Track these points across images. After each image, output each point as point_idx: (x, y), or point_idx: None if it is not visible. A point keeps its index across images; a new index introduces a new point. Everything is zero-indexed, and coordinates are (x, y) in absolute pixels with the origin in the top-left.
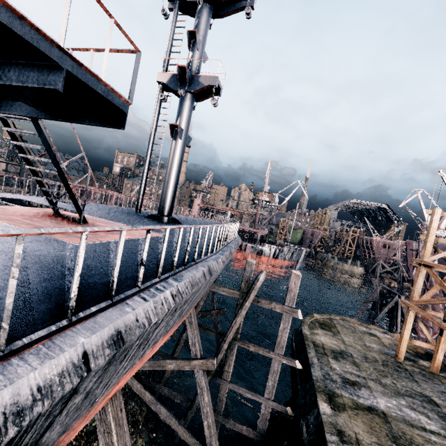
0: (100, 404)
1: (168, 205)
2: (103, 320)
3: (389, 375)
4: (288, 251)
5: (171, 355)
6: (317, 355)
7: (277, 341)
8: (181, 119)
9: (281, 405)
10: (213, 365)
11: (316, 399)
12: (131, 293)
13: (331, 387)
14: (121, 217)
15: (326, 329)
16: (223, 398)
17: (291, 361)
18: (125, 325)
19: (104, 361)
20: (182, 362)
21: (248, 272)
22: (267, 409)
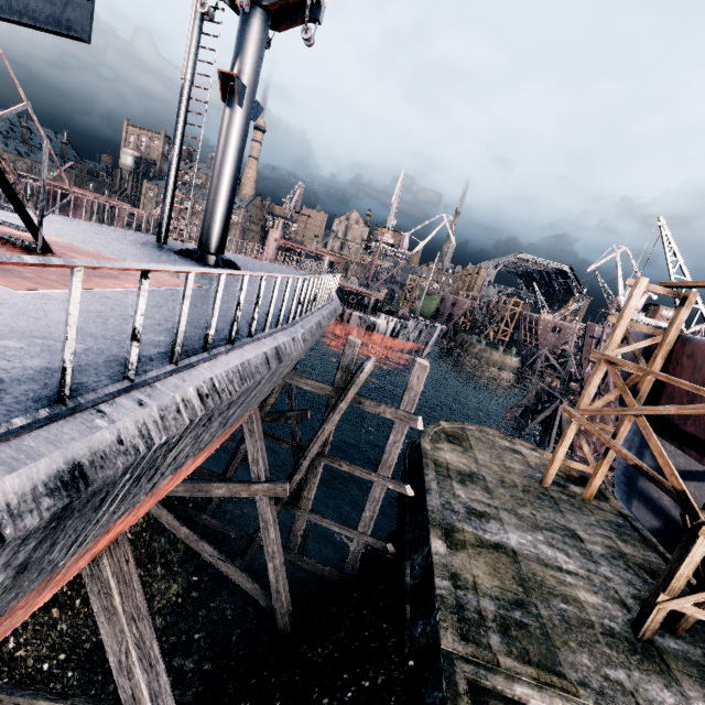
0: (77, 563)
1: (218, 234)
2: (39, 443)
3: (529, 505)
4: (415, 327)
5: (221, 475)
6: (437, 477)
7: (382, 459)
8: (242, 64)
9: (380, 541)
10: (285, 491)
11: (428, 535)
12: (112, 391)
13: (451, 519)
14: (127, 249)
15: (455, 443)
16: (299, 533)
17: (400, 486)
18: (92, 451)
19: (38, 520)
20: (238, 486)
21: (348, 358)
22: (361, 546)
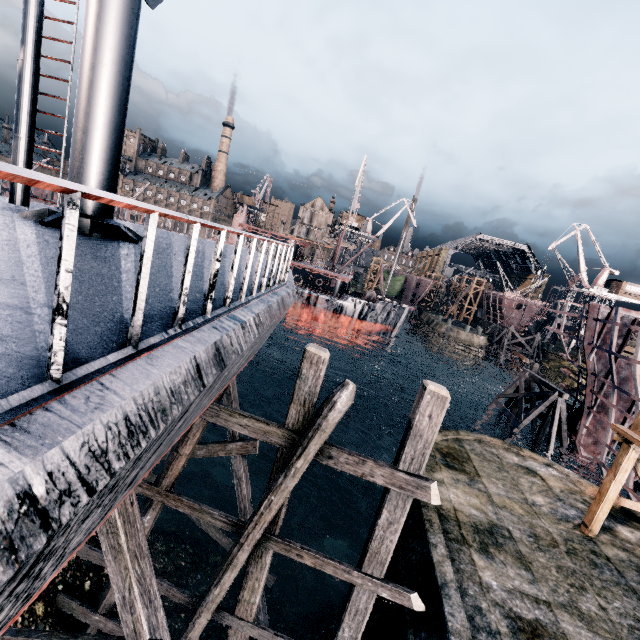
0: None
1: (94, 184)
2: None
3: (588, 585)
4: (383, 309)
5: None
6: (449, 546)
7: (369, 549)
8: None
9: None
10: None
11: None
12: None
13: None
14: None
15: (455, 467)
16: None
17: (401, 595)
18: None
19: None
20: None
21: (307, 382)
22: None
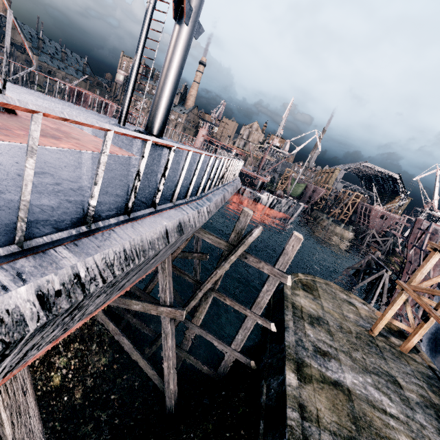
0: None
1: (159, 121)
2: None
3: (361, 350)
4: (286, 203)
5: (143, 290)
6: (294, 317)
7: (256, 301)
8: None
9: (246, 357)
10: (182, 316)
11: (283, 366)
12: None
13: (301, 355)
14: None
15: (308, 291)
16: (189, 339)
17: (267, 323)
18: None
19: None
20: (149, 306)
21: (241, 224)
22: (232, 358)
